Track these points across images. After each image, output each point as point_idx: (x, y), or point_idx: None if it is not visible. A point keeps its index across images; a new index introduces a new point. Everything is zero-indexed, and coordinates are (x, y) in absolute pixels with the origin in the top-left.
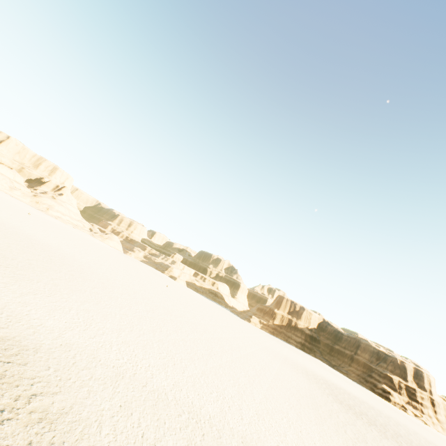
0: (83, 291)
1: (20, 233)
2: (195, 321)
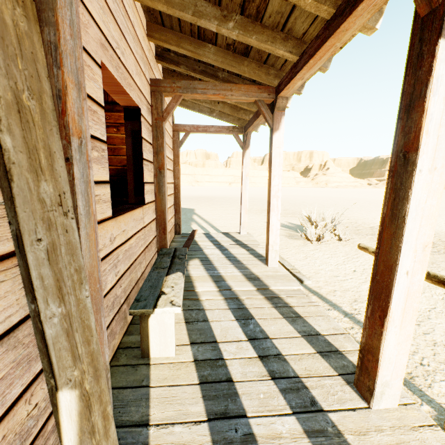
0: None
1: (332, 197)
2: None
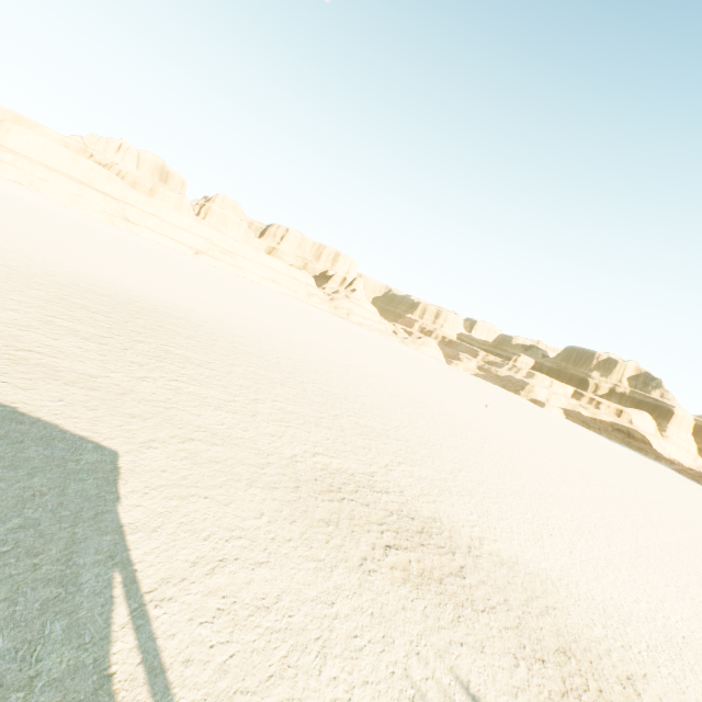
0: (544, 498)
1: (382, 378)
2: (695, 532)
